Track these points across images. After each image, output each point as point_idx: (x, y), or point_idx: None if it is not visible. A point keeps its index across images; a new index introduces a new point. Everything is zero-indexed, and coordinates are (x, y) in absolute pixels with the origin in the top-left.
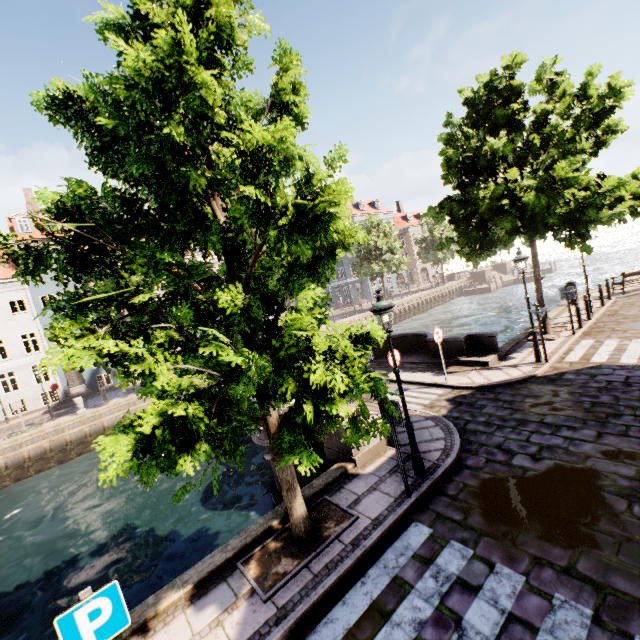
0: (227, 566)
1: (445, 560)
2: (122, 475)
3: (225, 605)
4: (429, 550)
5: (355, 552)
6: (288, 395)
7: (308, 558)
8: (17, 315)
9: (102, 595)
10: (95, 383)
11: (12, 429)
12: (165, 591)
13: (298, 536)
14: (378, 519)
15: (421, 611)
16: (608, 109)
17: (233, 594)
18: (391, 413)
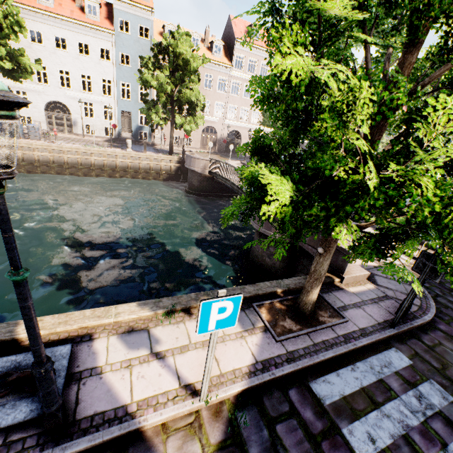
0: (244, 301)
1: (426, 391)
2: (278, 215)
3: (245, 327)
4: (410, 376)
5: (348, 345)
6: (448, 218)
7: (310, 329)
8: (103, 61)
9: (231, 300)
10: (137, 135)
11: (86, 142)
12: (202, 295)
13: (303, 310)
14: (365, 331)
15: (408, 418)
16: None
17: (250, 323)
18: (438, 268)
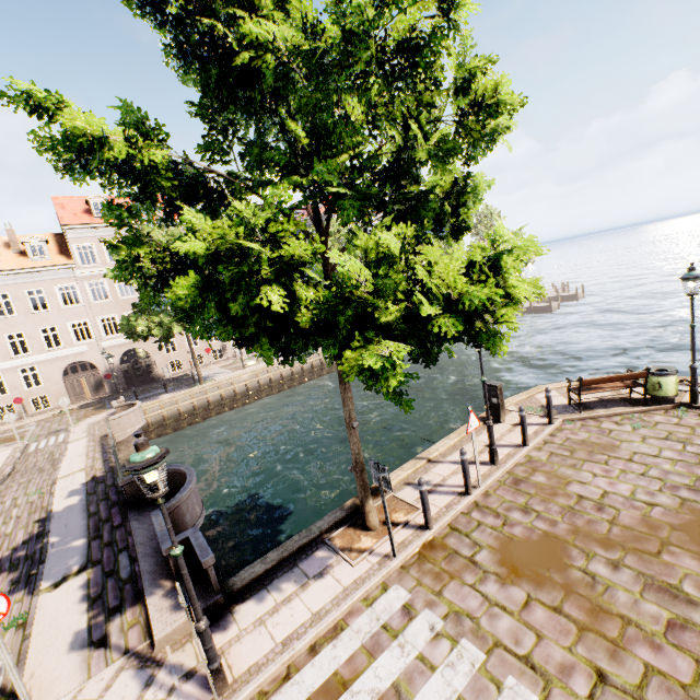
0: None
1: None
2: None
3: None
4: None
5: None
6: None
7: None
8: None
9: None
10: None
11: None
12: None
13: None
14: None
15: None
16: (428, 40)
17: None
18: None
